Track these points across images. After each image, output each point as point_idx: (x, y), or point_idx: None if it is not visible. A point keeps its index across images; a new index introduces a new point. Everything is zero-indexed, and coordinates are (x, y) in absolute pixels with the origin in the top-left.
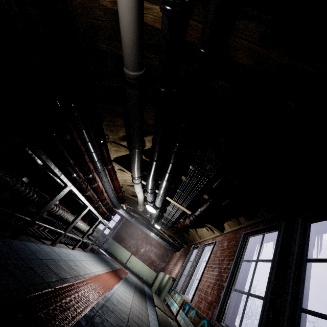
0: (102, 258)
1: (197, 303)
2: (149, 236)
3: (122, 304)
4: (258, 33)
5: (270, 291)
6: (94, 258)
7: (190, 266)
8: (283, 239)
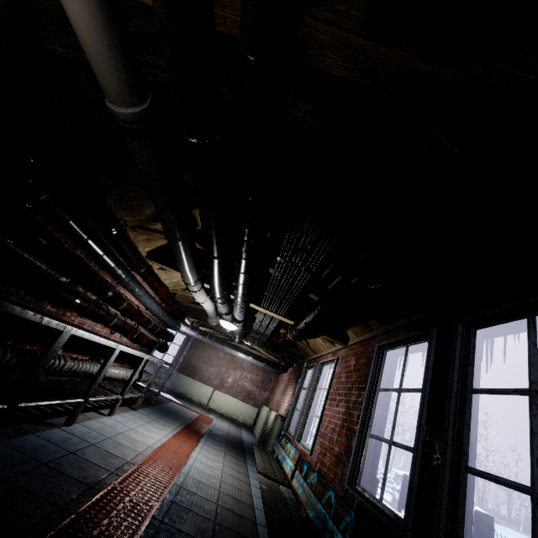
0: (167, 410)
1: (320, 456)
2: (237, 357)
3: (205, 486)
4: (360, 4)
5: (421, 442)
6: (151, 416)
7: (305, 397)
8: (437, 358)
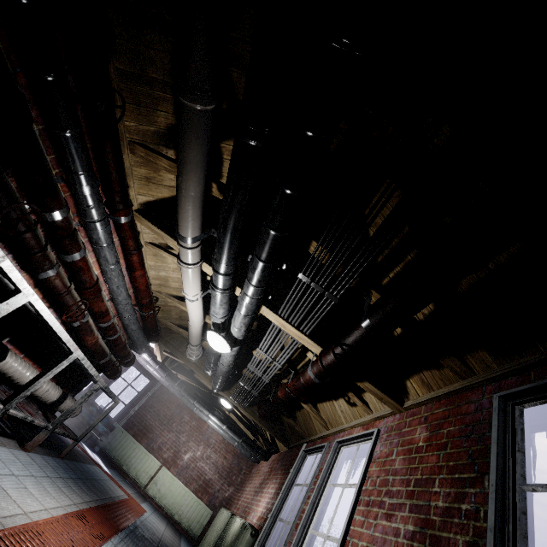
0: (82, 472)
1: None
2: (205, 425)
3: None
4: None
5: None
6: (47, 470)
7: (303, 498)
8: None
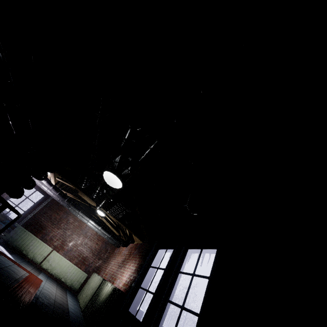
0: None
1: None
2: (84, 225)
3: None
4: None
5: None
6: None
7: (161, 279)
8: None
